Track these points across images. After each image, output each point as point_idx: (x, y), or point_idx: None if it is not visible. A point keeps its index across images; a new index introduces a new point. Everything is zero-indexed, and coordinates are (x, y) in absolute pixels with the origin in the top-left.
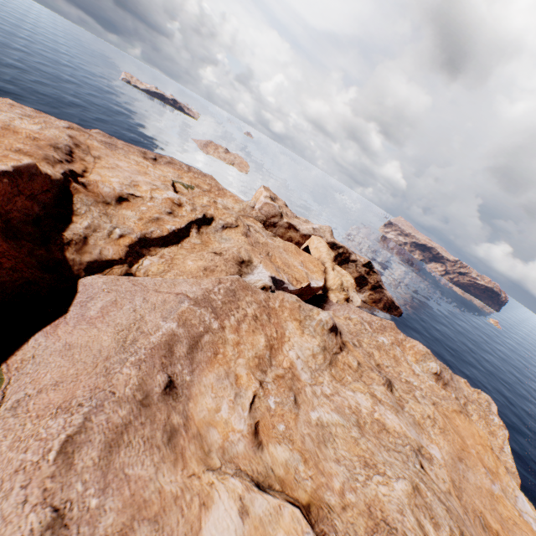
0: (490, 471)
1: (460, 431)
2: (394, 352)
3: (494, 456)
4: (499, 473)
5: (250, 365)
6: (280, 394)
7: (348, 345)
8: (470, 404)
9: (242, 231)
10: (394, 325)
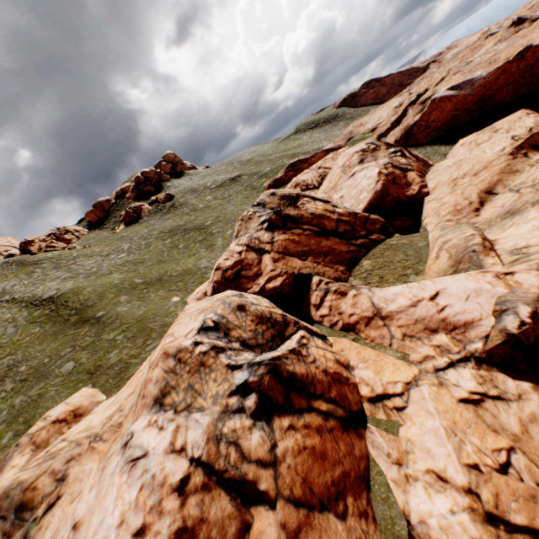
0: None
1: None
2: None
3: None
4: None
5: None
6: None
7: None
8: None
9: (538, 5)
10: None
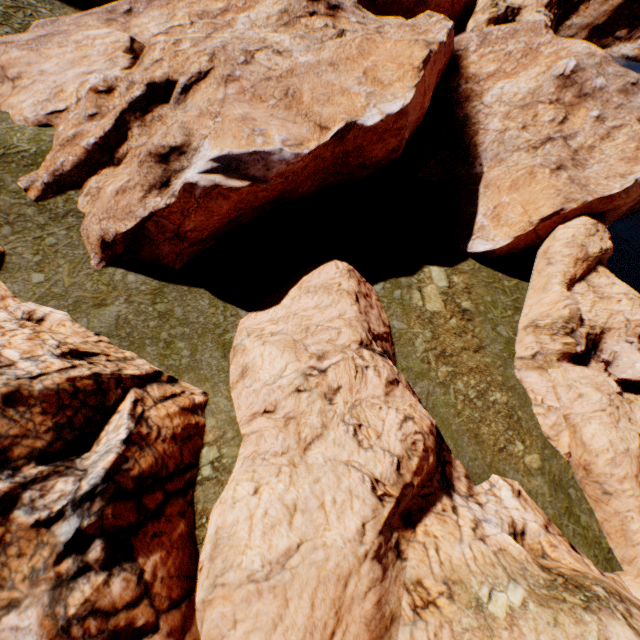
0: (373, 81)
1: (374, 52)
2: (432, 28)
3: (409, 75)
4: (392, 86)
5: (191, 14)
6: (201, 29)
7: (342, 20)
8: (632, 126)
9: None
10: (543, 25)
